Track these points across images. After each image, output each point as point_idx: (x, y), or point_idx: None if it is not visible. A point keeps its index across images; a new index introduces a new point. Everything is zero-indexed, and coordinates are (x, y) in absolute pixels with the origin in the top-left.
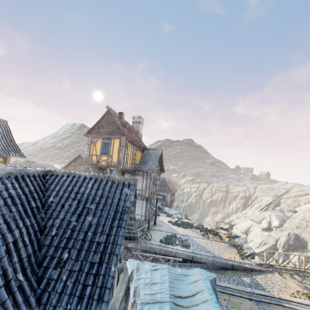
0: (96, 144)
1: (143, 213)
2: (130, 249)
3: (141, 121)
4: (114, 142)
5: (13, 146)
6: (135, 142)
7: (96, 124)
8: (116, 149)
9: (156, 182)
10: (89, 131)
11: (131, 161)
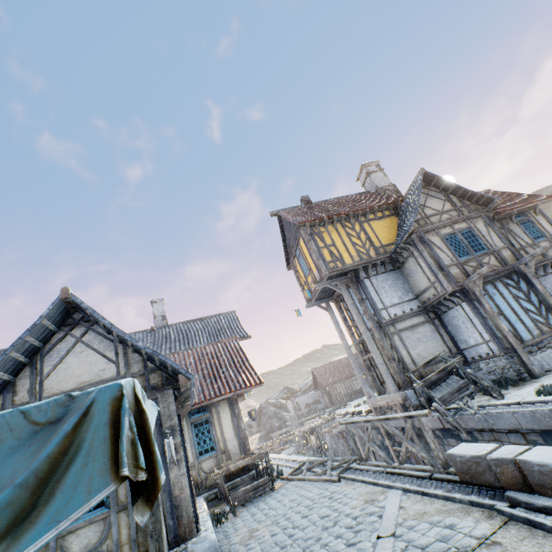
0: (297, 269)
1: (485, 335)
2: (459, 436)
3: (371, 170)
4: (301, 247)
5: (237, 331)
6: (334, 216)
7: (284, 245)
8: (307, 254)
9: (483, 242)
10: (286, 260)
11: (355, 250)
